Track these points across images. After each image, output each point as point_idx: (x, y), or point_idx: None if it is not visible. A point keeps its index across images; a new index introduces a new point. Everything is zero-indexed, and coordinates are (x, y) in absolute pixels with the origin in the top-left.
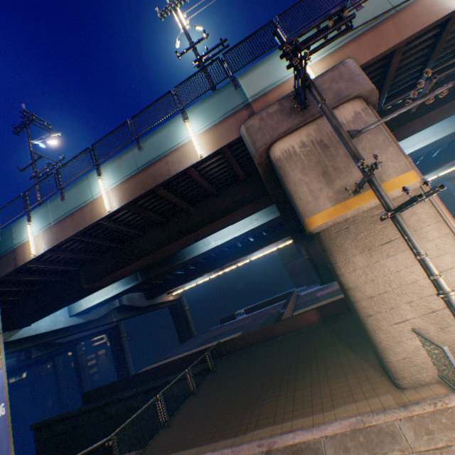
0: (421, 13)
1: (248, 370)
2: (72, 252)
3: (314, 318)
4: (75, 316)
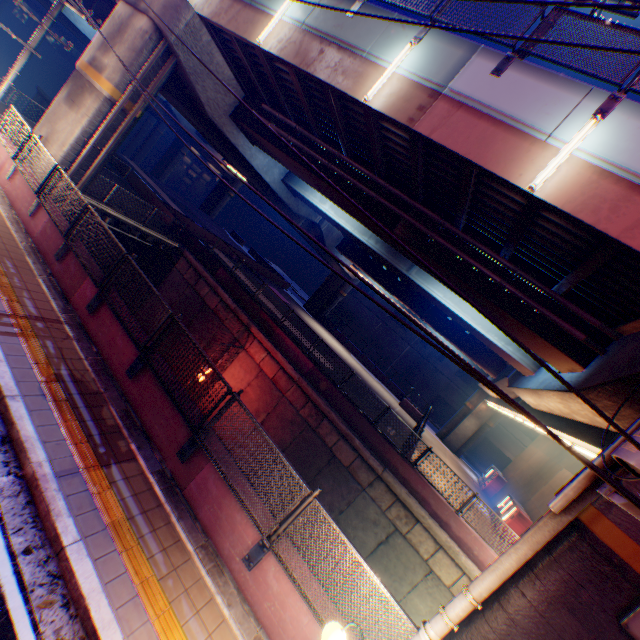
0: (249, 23)
1: None
2: None
3: (169, 222)
4: None
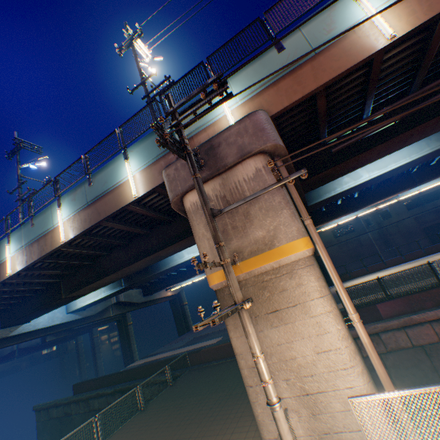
0: (340, 55)
1: (193, 393)
2: (47, 269)
3: None
4: (72, 313)
